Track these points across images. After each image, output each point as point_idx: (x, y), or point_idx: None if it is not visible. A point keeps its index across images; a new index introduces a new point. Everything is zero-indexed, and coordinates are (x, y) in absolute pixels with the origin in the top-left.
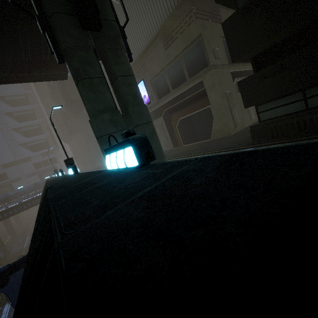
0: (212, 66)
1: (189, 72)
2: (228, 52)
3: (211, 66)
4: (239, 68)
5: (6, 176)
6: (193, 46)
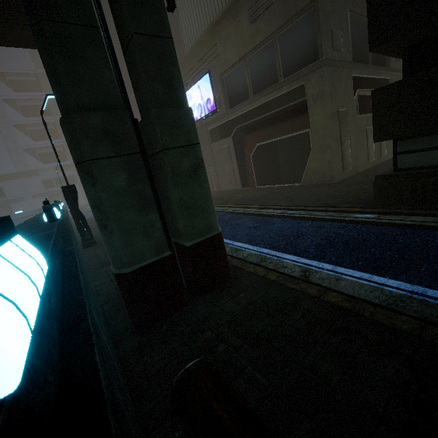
0: (326, 61)
1: (284, 68)
2: (355, 41)
3: (324, 60)
4: (368, 72)
5: (2, 192)
6: (299, 20)
